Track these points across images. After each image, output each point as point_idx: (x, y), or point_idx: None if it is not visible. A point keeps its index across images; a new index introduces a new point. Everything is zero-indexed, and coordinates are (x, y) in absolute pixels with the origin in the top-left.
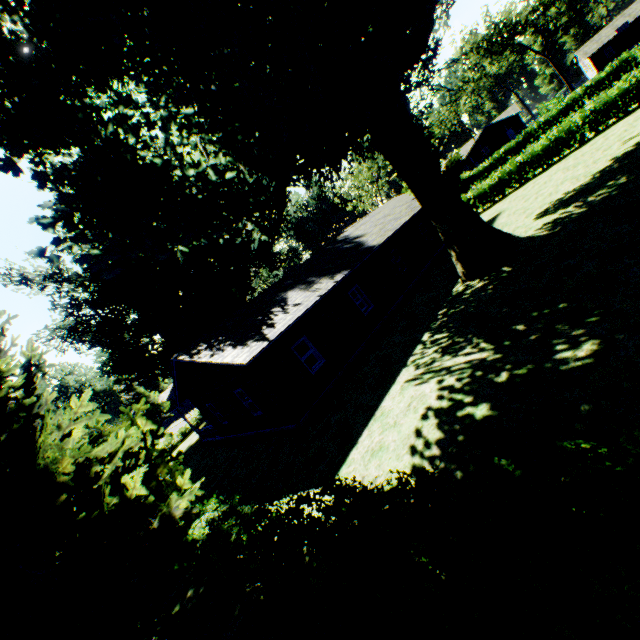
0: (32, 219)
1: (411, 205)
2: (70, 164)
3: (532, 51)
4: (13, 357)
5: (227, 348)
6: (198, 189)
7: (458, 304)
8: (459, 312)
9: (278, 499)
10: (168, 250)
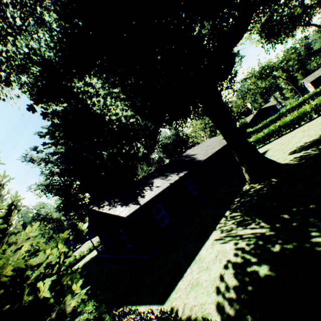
0: (36, 132)
1: (221, 142)
2: (61, 110)
3: (281, 78)
4: (6, 199)
5: (118, 206)
6: (117, 125)
7: (246, 196)
8: (247, 201)
9: (128, 314)
10: (96, 152)
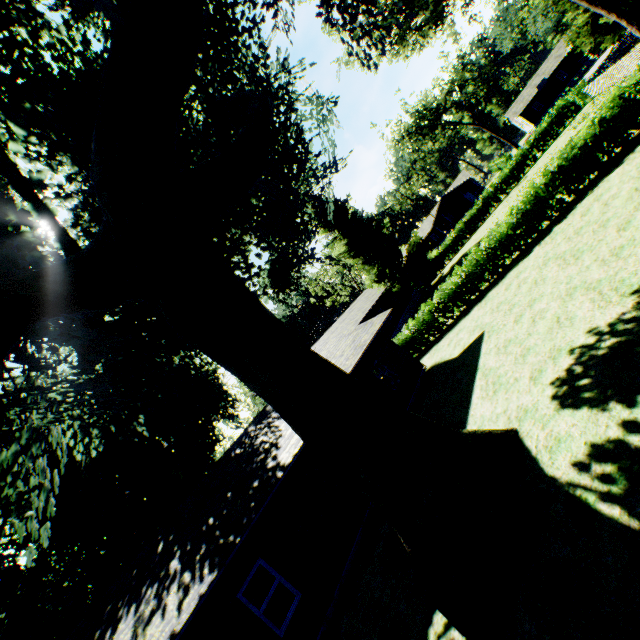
0: None
1: (356, 338)
2: None
3: (462, 124)
4: None
5: None
6: None
7: None
8: None
9: None
10: None
